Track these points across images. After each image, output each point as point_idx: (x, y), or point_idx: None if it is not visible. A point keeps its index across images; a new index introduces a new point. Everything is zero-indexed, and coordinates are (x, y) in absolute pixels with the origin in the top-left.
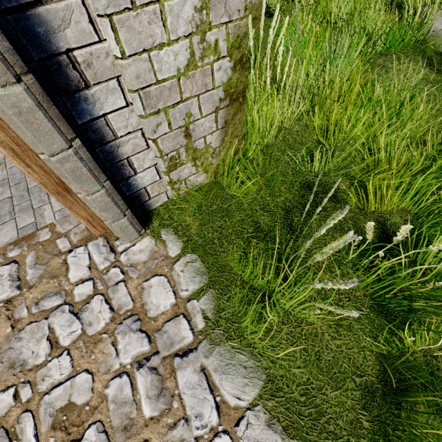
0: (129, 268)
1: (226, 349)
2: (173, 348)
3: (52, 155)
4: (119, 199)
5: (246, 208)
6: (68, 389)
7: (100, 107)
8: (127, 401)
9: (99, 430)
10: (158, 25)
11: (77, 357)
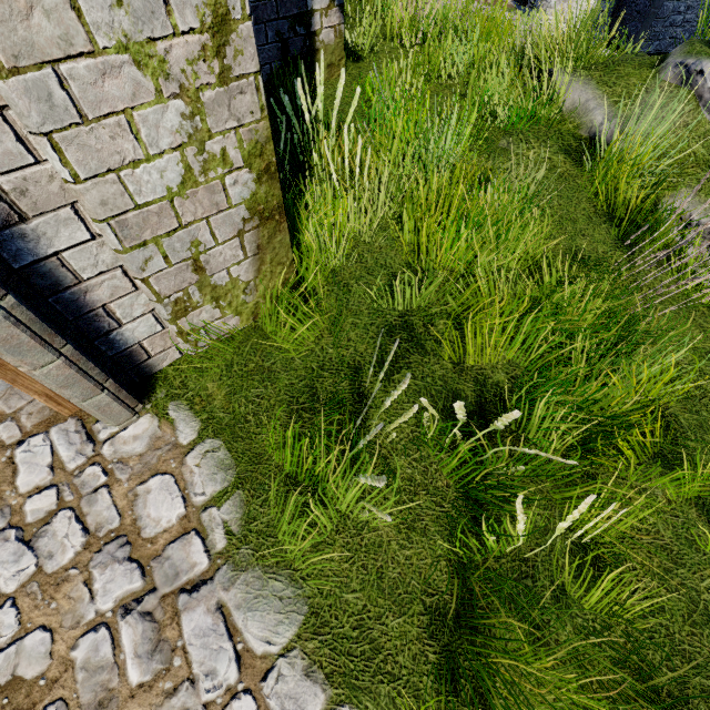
0: (116, 466)
1: (255, 575)
2: (178, 581)
3: None
4: (92, 368)
5: (298, 367)
6: (12, 657)
7: (48, 244)
8: (105, 665)
9: None
10: (127, 139)
11: (28, 608)
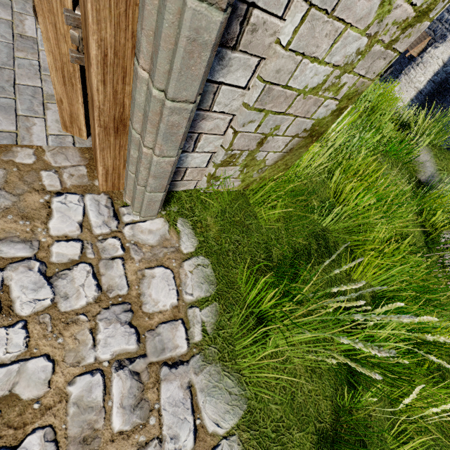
0: (132, 246)
1: (216, 369)
2: (163, 355)
3: (173, 99)
4: (172, 172)
5: (263, 233)
6: (13, 375)
7: (225, 73)
8: (94, 407)
9: (46, 438)
10: (328, 42)
11: (37, 335)
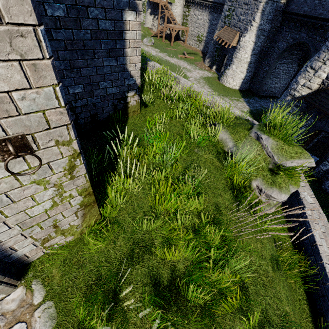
0: None
1: None
2: None
3: None
4: None
5: (95, 260)
6: None
7: None
8: None
9: None
10: (30, 202)
11: None
